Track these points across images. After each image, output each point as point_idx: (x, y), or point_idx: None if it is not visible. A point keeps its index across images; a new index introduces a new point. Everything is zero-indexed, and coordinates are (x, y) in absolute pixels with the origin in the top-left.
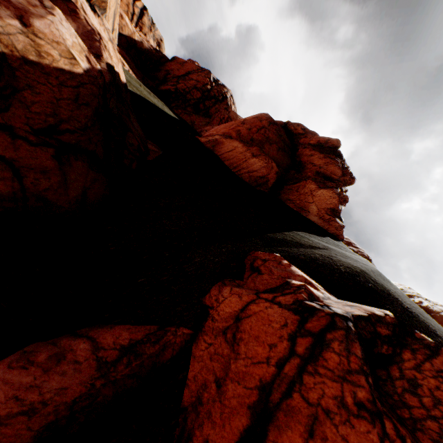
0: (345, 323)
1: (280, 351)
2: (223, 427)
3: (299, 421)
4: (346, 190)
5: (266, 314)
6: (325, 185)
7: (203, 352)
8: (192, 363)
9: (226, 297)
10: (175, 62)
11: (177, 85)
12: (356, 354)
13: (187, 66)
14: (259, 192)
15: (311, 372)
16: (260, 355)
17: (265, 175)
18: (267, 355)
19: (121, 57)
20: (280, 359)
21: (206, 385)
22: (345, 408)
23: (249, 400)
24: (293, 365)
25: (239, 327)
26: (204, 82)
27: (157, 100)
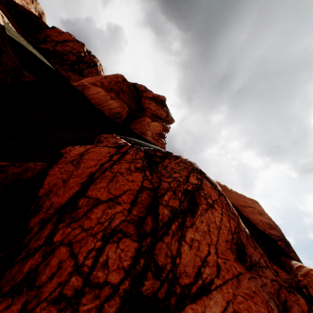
0: (138, 146)
1: (104, 161)
2: (64, 195)
3: (107, 179)
4: (170, 127)
5: (100, 150)
6: (157, 120)
7: (57, 172)
8: (47, 178)
9: (76, 148)
10: (54, 30)
11: (56, 47)
12: (140, 155)
13: (65, 36)
14: (115, 121)
15: (117, 164)
16: (92, 164)
17: (120, 112)
18: (96, 163)
19: (0, 10)
20: (103, 163)
21: (56, 185)
22: (130, 170)
23: (82, 181)
24: (109, 164)
25: (82, 158)
26: (79, 50)
27: (36, 51)
